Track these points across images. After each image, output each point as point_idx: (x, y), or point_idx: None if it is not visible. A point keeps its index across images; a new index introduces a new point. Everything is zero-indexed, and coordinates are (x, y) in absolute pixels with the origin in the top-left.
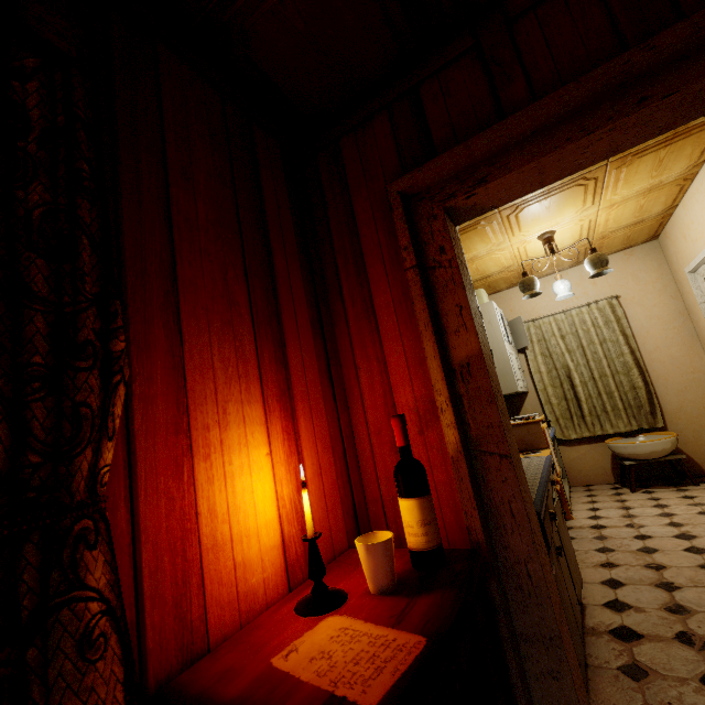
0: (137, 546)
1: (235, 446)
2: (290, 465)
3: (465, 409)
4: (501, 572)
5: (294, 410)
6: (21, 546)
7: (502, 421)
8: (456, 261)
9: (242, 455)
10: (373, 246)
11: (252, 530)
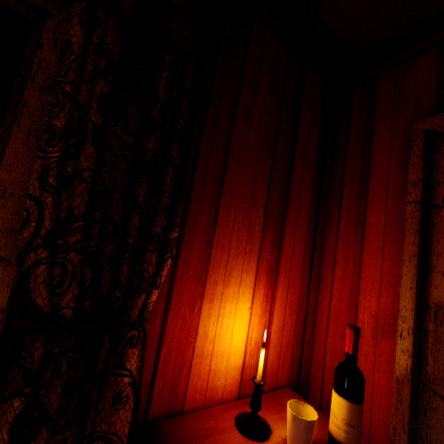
0: (161, 341)
1: (229, 298)
2: (262, 318)
3: (427, 344)
4: None
5: (276, 282)
6: (104, 336)
7: None
8: None
9: (233, 304)
10: (382, 171)
11: (226, 352)
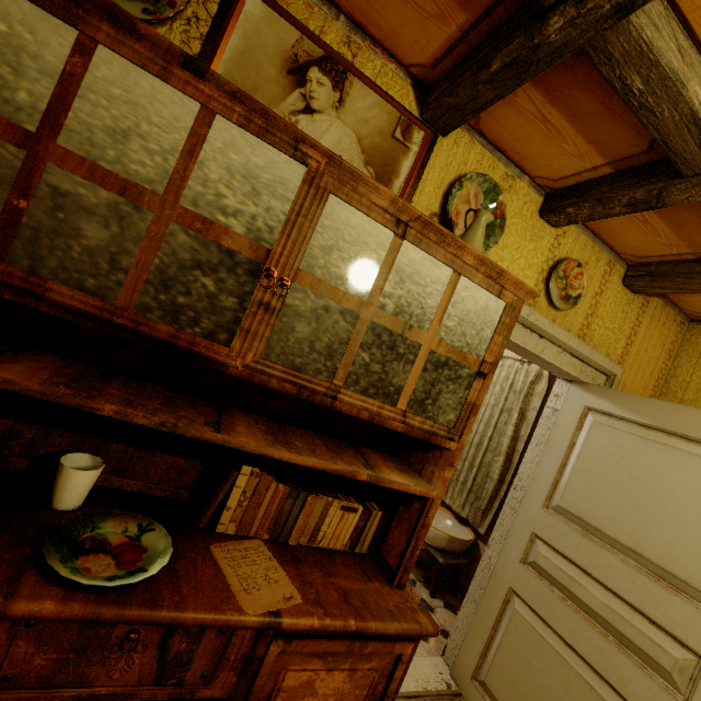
0: None
1: None
2: None
3: None
4: None
5: None
6: None
7: None
8: None
9: None
10: None
11: None
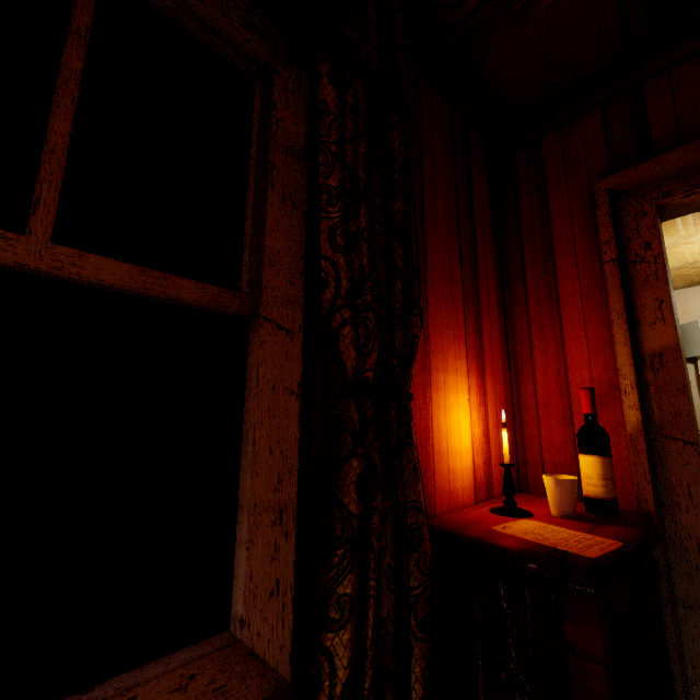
0: None
1: (451, 388)
2: (479, 413)
3: (650, 395)
4: (667, 543)
5: (484, 371)
6: (388, 408)
7: (692, 411)
8: (663, 257)
9: (454, 395)
10: (566, 238)
11: (458, 450)
